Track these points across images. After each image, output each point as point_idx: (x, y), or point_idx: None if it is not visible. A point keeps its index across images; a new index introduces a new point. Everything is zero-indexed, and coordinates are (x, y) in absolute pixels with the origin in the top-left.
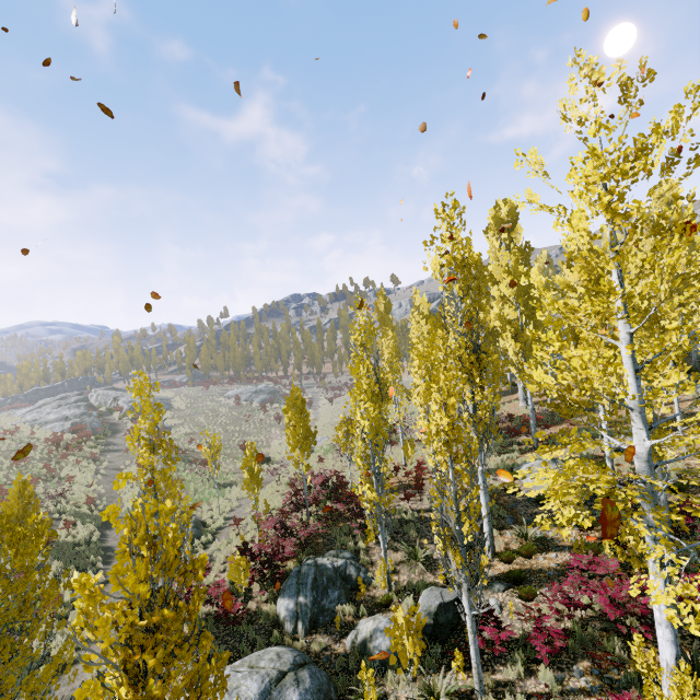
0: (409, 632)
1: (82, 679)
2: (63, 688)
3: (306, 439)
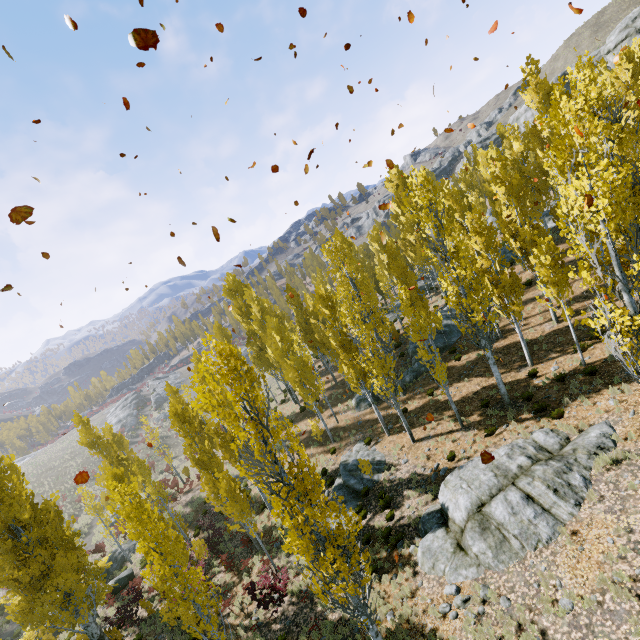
0: None
1: None
2: None
3: None
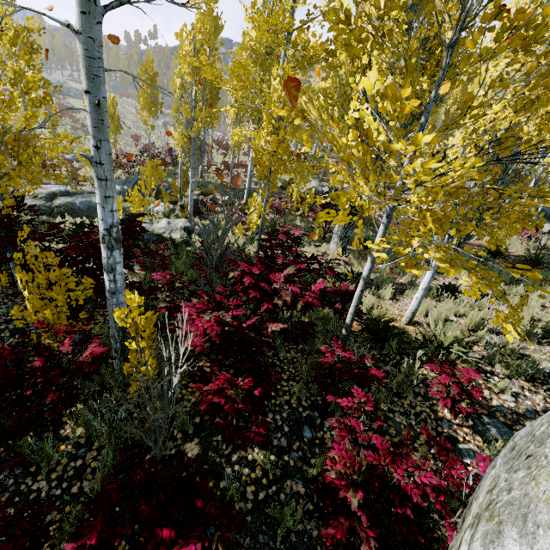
0: (153, 173)
1: None
2: None
3: (154, 105)
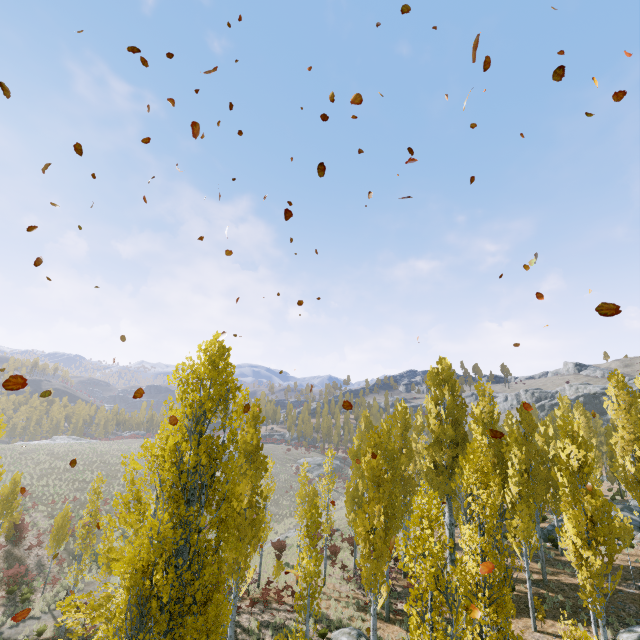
0: None
1: (29, 628)
2: (22, 627)
3: None
